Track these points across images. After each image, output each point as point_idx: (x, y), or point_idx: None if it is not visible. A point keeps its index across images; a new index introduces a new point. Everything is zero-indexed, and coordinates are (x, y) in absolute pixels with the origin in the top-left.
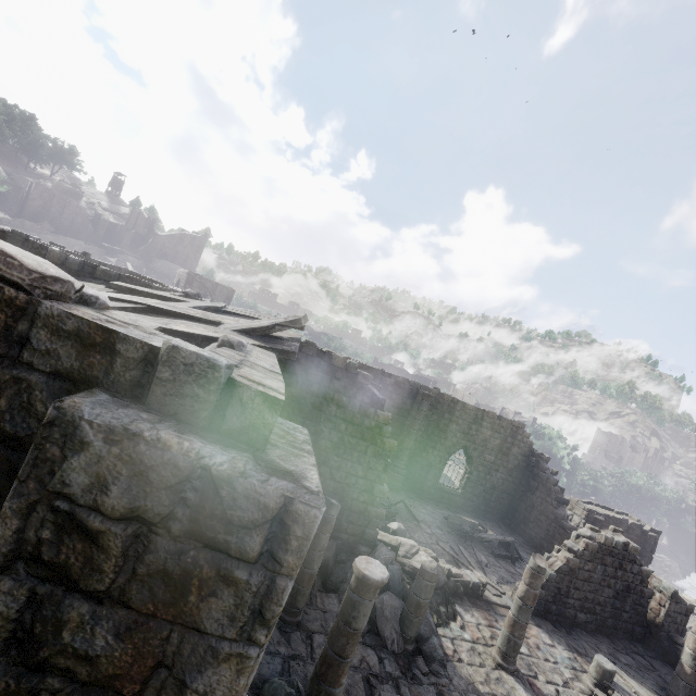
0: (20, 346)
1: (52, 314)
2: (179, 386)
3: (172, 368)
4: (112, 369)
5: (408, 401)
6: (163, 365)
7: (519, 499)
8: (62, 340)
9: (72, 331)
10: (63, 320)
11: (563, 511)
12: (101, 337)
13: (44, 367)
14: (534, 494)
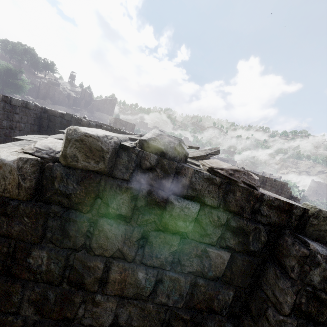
0: (257, 214)
1: (270, 199)
2: (319, 226)
3: (317, 219)
4: (290, 220)
5: None
6: (314, 218)
7: None
8: (272, 210)
9: (276, 206)
10: (274, 201)
11: None
12: (287, 207)
13: (265, 222)
14: None
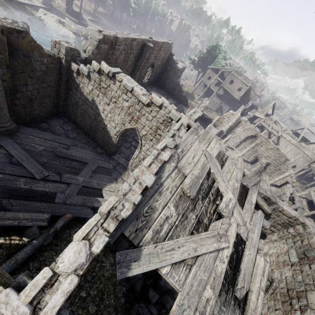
0: None
1: None
2: None
3: None
4: None
5: (139, 52)
6: None
7: (162, 74)
8: None
9: None
10: None
11: (180, 80)
12: None
13: None
14: (169, 73)
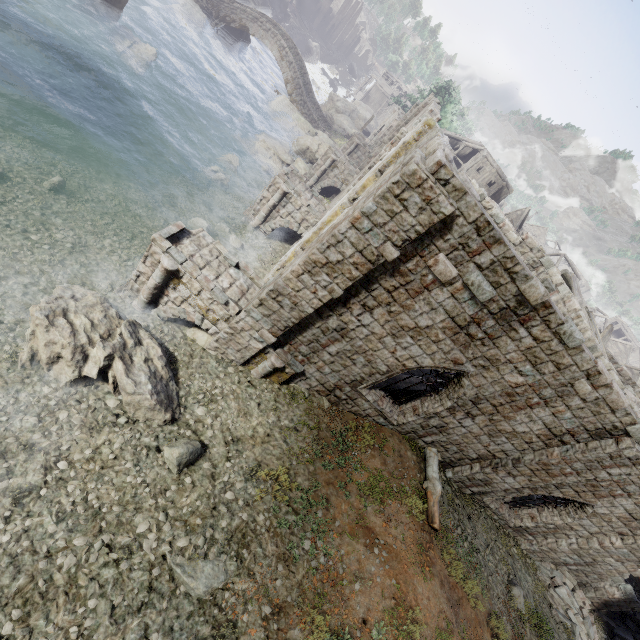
0: None
1: None
2: None
3: None
4: None
5: None
6: None
7: None
8: None
9: None
10: None
11: None
12: None
13: None
14: None
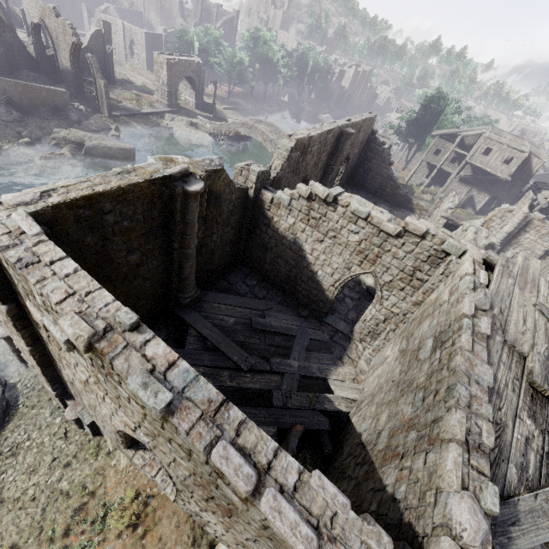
0: None
1: None
2: None
3: None
4: None
5: (334, 145)
6: None
7: (359, 167)
8: None
9: None
10: None
11: (392, 170)
12: None
13: None
14: (371, 162)
